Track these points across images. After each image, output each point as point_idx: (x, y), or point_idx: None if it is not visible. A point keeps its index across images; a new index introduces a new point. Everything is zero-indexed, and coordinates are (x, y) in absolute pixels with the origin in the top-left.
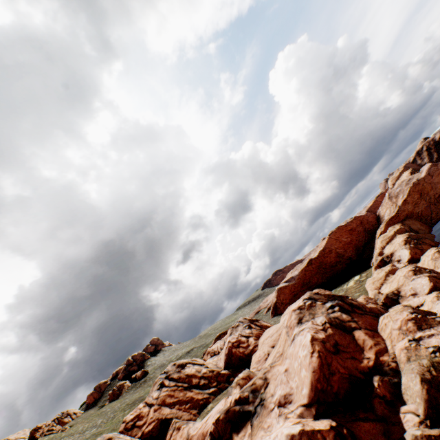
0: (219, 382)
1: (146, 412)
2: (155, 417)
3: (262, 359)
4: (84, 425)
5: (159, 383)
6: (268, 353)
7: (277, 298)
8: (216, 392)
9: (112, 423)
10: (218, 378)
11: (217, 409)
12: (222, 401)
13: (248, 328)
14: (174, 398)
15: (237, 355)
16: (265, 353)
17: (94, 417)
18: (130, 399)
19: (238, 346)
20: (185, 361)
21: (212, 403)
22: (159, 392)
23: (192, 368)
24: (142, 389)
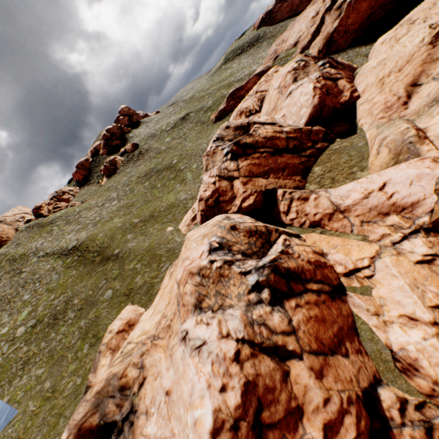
0: (315, 142)
1: (227, 187)
2: (251, 191)
3: (395, 106)
4: (96, 200)
5: (225, 153)
6: (407, 95)
7: (341, 22)
8: (315, 154)
9: (136, 196)
10: (311, 138)
11: (413, 175)
12: (417, 163)
13: (330, 68)
14: (262, 167)
15: (330, 106)
16: (398, 97)
17: (102, 192)
18: (137, 172)
19: (327, 93)
20: (244, 122)
21: (320, 167)
22: (236, 163)
23: (267, 130)
24: (146, 162)
